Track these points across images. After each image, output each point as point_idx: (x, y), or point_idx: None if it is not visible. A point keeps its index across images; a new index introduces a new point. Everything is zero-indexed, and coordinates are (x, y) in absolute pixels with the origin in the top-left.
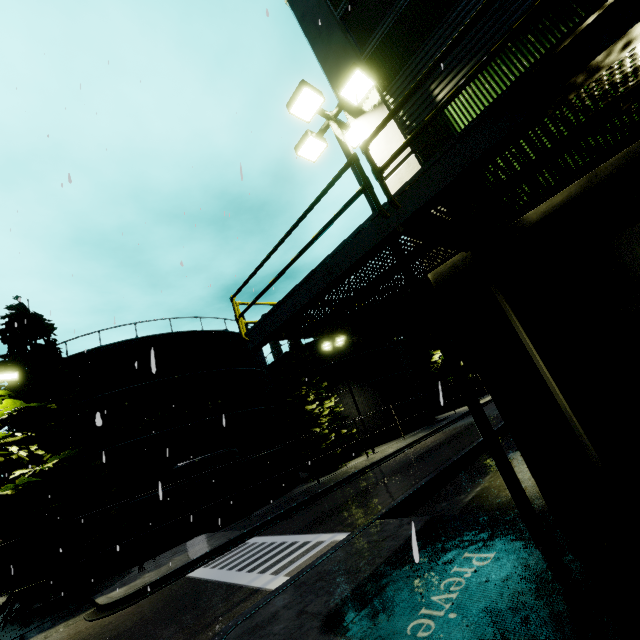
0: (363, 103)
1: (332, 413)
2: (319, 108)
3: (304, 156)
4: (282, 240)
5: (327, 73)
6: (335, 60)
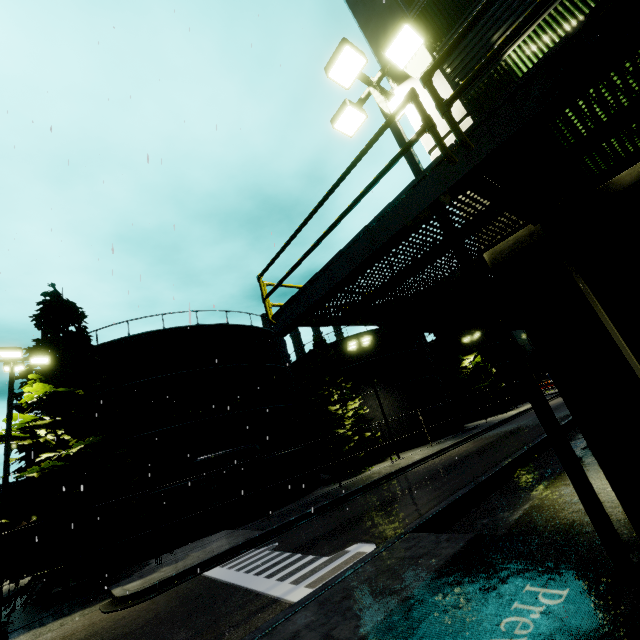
0: (410, 65)
1: (356, 415)
2: (360, 72)
3: (341, 130)
4: (318, 206)
5: (369, 38)
6: (378, 22)
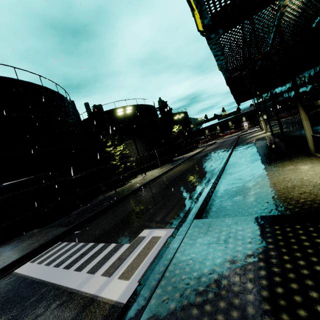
0: None
1: (121, 154)
2: None
3: None
4: None
5: None
6: None
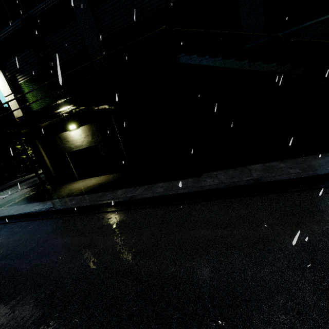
0: None
1: None
2: None
3: None
4: None
5: None
6: None
